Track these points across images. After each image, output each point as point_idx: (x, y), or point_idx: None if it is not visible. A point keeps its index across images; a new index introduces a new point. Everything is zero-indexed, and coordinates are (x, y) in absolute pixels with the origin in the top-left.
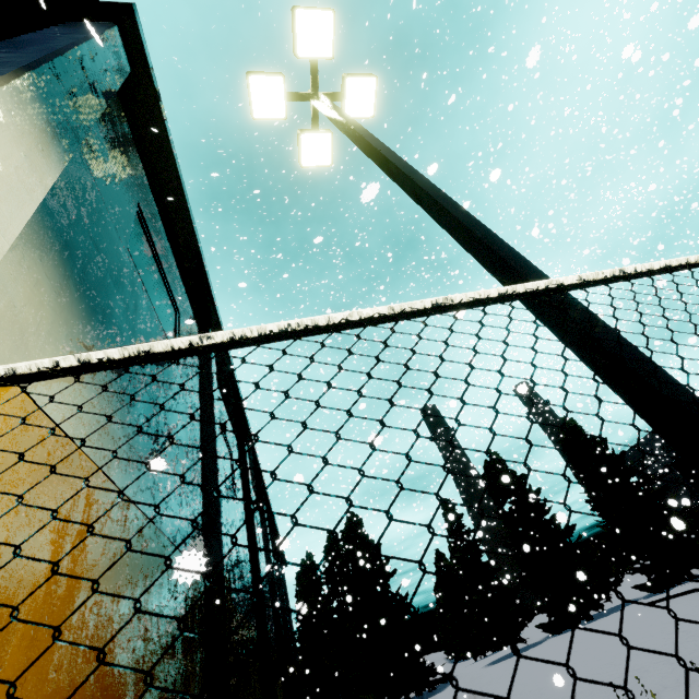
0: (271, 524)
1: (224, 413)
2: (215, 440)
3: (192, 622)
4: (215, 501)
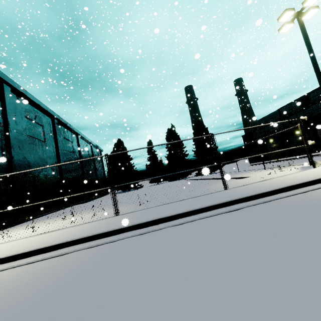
0: (87, 141)
1: (34, 112)
2: (9, 136)
3: (0, 185)
4: (10, 155)
